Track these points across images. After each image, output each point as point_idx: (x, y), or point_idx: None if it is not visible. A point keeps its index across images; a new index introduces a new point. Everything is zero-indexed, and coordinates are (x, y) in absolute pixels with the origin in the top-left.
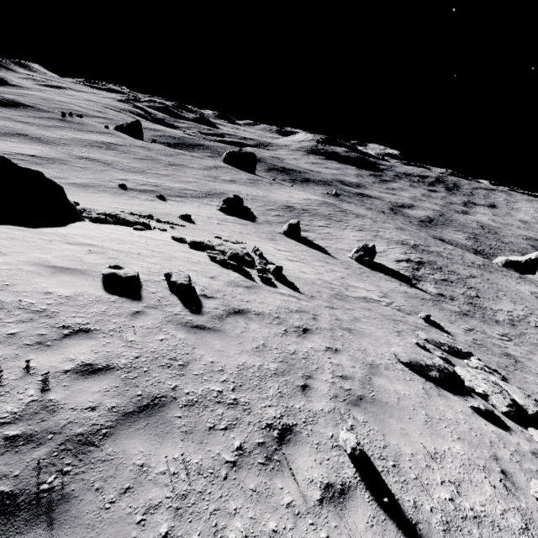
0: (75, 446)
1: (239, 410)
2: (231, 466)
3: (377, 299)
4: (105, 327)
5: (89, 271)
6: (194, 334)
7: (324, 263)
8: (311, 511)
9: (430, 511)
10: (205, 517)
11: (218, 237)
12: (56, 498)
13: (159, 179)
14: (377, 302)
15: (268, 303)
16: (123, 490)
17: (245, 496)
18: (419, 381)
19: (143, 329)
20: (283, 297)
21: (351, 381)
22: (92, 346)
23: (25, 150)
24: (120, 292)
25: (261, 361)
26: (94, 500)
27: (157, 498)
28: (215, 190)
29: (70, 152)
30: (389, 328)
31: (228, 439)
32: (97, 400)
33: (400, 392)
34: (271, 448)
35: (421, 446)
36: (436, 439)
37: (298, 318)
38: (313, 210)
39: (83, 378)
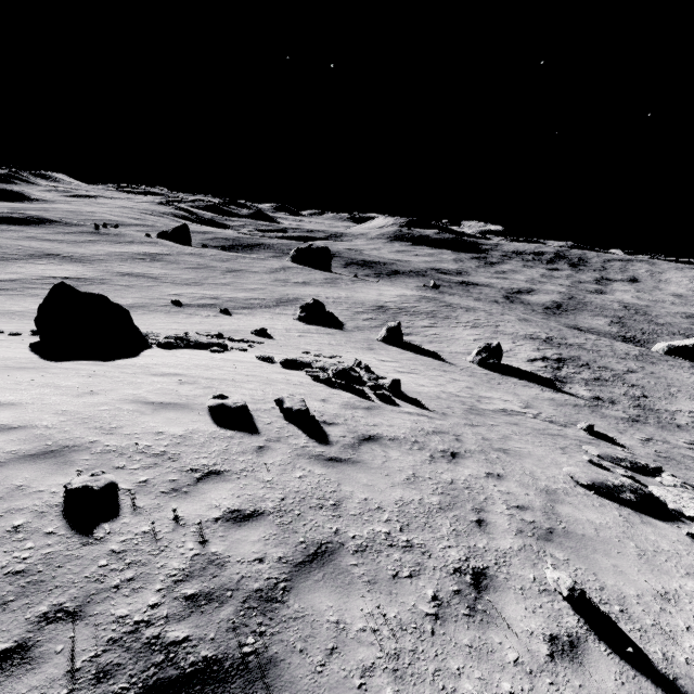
0: (259, 604)
1: (417, 554)
2: (434, 620)
3: (520, 411)
4: (235, 467)
5: (191, 405)
6: (332, 468)
7: (442, 372)
8: (544, 668)
9: (687, 663)
10: (428, 679)
11: (307, 352)
12: (263, 662)
13: (218, 290)
14: (521, 414)
15: (398, 426)
16: (328, 651)
17: (462, 653)
18: (612, 506)
19: (275, 466)
20: (412, 416)
21: (531, 511)
22: (231, 490)
23: (57, 273)
24: (233, 426)
25: (419, 495)
26: (303, 663)
27: (368, 659)
28: (287, 296)
29: (109, 269)
30: (549, 444)
31: (418, 588)
32: (260, 550)
33: (594, 521)
34: (471, 596)
35: (645, 586)
36: (660, 576)
37: (439, 440)
38: (411, 308)
39: (237, 526)
